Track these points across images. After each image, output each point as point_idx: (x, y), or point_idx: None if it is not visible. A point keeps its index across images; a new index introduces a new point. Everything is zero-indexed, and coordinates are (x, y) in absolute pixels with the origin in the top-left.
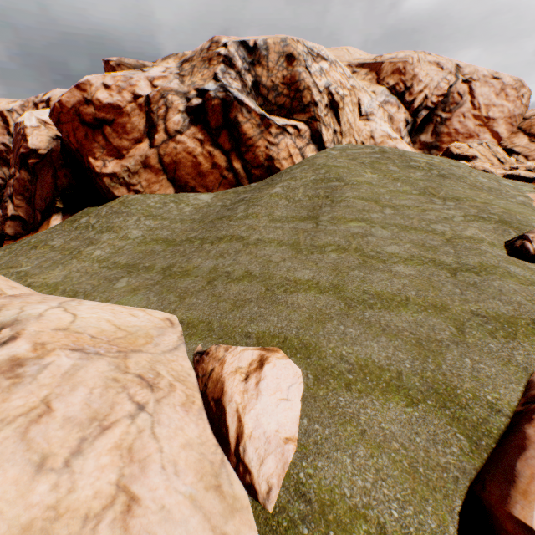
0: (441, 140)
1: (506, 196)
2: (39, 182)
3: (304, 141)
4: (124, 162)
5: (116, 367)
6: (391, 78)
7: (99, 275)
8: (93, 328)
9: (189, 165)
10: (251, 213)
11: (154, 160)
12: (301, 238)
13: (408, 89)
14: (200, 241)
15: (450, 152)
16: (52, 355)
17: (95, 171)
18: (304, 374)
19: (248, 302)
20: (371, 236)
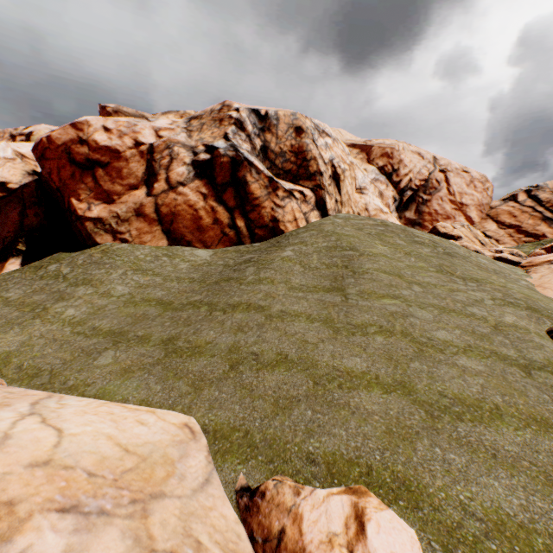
0: (423, 218)
1: (511, 279)
2: (1, 218)
3: (309, 207)
4: (114, 207)
5: (135, 540)
6: (380, 160)
7: (71, 344)
8: (88, 454)
9: (188, 218)
10: (264, 277)
11: (149, 208)
12: (333, 313)
13: (395, 171)
14: (207, 306)
15: (438, 230)
16: (26, 531)
17: (76, 214)
18: (424, 540)
19: (295, 401)
20: (412, 316)
